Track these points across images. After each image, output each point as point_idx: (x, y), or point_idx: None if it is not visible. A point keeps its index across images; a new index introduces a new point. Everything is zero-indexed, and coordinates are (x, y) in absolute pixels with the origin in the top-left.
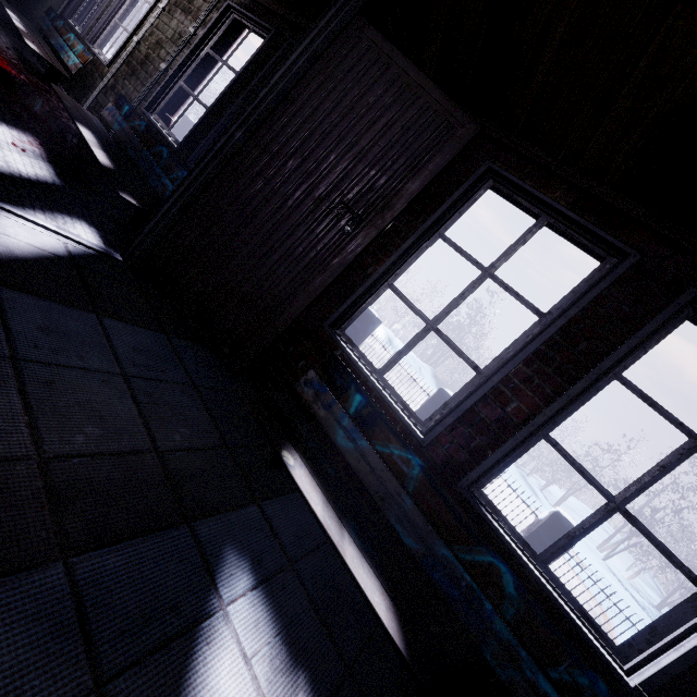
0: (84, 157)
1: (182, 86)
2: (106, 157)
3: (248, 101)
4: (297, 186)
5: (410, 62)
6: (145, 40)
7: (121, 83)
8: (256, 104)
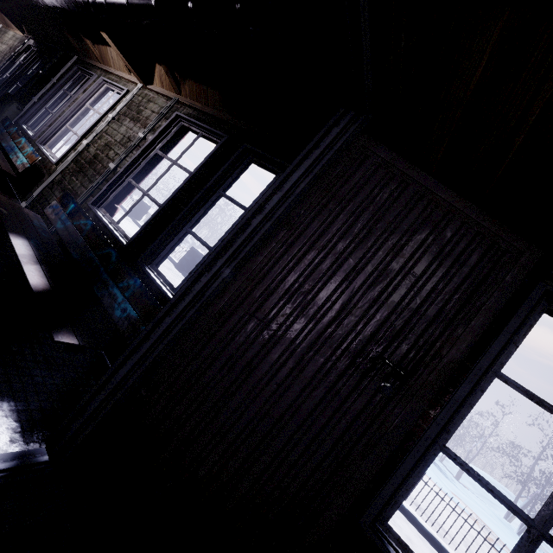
0: (17, 263)
1: (131, 182)
2: (41, 273)
3: (236, 229)
4: (308, 330)
5: (434, 179)
6: (94, 143)
7: (68, 179)
8: (248, 233)
